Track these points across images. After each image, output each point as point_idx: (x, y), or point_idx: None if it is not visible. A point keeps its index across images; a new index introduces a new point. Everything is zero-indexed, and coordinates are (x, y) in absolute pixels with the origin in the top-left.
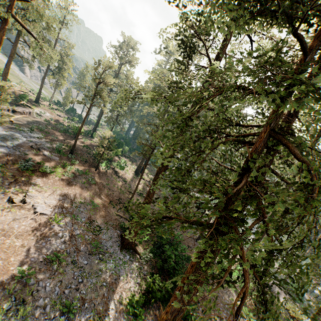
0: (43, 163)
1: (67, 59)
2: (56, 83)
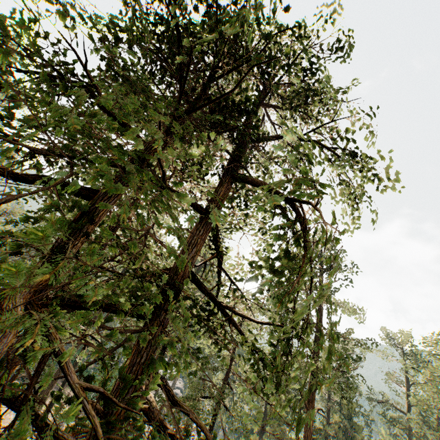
0: None
1: None
2: None
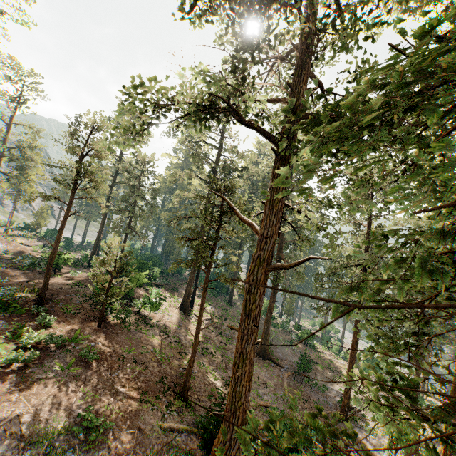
0: None
1: (31, 152)
2: (16, 193)
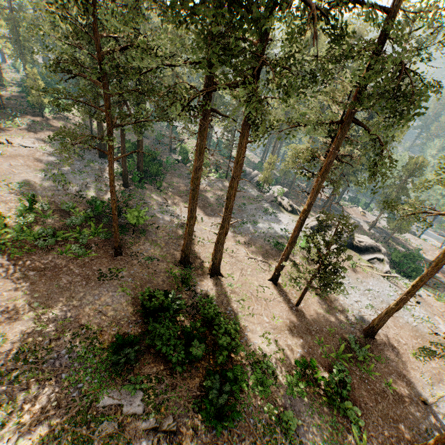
0: None
1: None
2: None
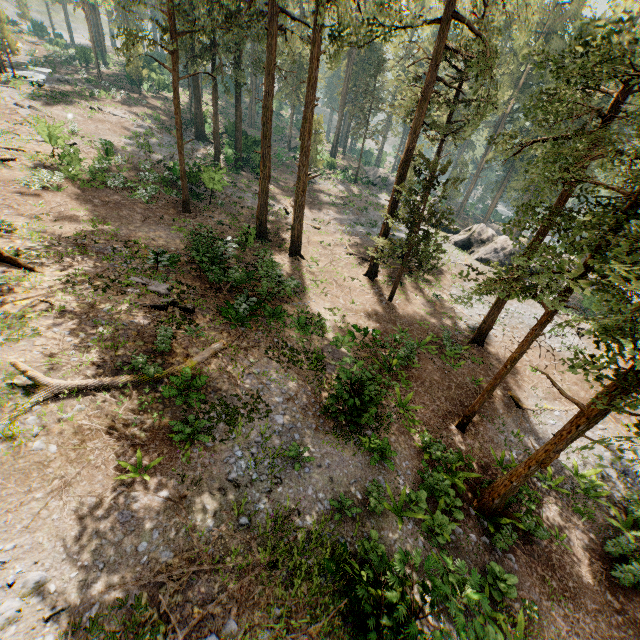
0: (87, 89)
1: None
2: None
